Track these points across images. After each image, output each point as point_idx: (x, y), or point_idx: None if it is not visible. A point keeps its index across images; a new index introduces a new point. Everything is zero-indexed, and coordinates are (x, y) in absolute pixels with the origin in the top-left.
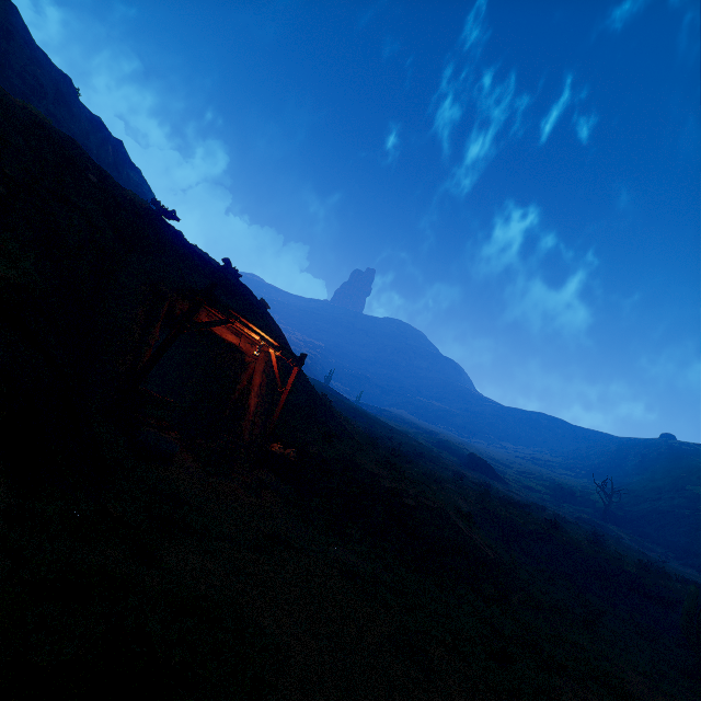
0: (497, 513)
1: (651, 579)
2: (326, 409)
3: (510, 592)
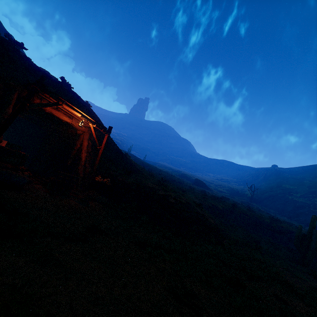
0: (211, 202)
1: (275, 224)
2: (127, 159)
3: (223, 238)
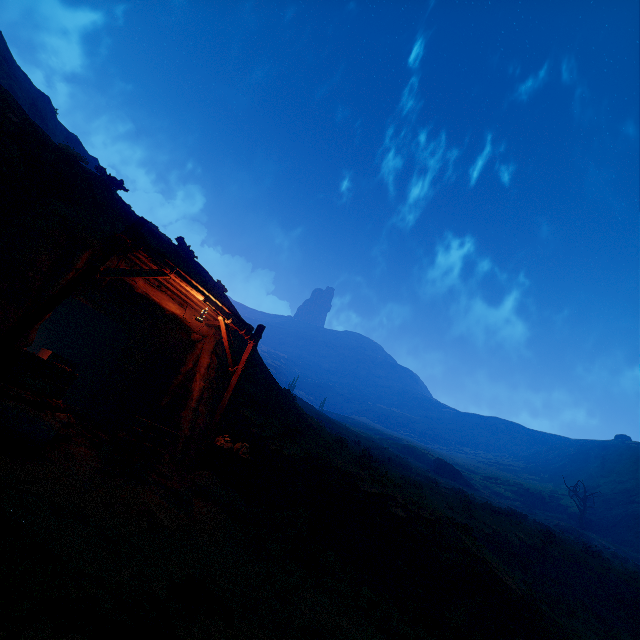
0: (488, 523)
1: None
2: (289, 402)
3: None
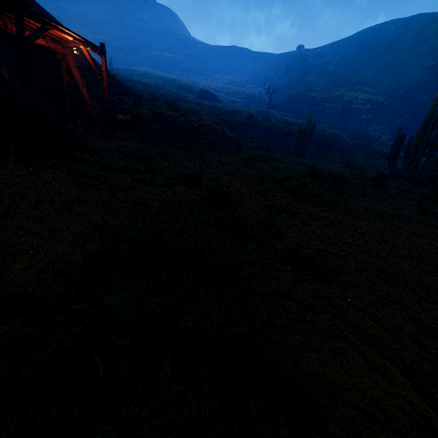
0: (227, 119)
1: (286, 128)
2: (120, 83)
3: (242, 147)
